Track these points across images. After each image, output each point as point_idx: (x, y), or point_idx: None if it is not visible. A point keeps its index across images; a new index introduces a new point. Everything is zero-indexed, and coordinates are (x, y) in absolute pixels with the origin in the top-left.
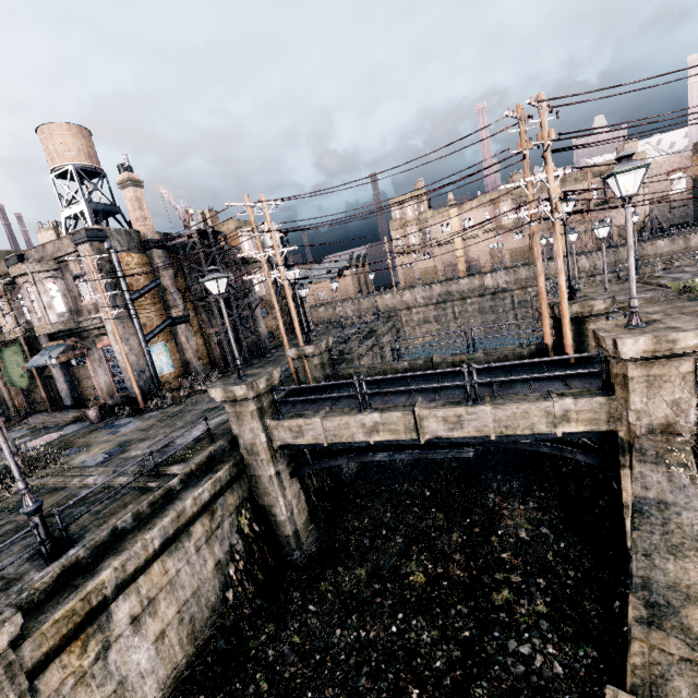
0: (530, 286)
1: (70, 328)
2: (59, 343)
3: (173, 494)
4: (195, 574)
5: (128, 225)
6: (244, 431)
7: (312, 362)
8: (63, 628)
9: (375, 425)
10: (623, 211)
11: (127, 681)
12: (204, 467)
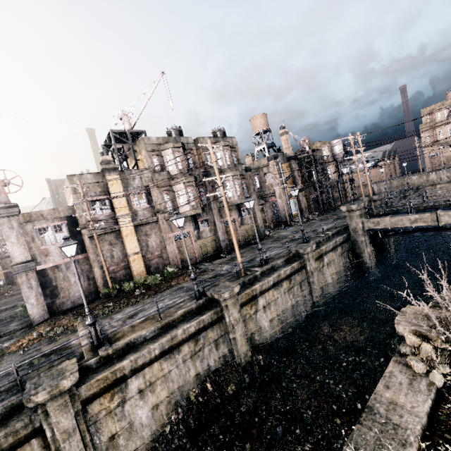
0: None
1: (260, 194)
2: (259, 199)
3: (330, 238)
4: (338, 263)
5: (277, 151)
6: (352, 223)
7: (376, 203)
8: (318, 255)
9: (415, 219)
10: None
11: (326, 278)
12: (336, 234)
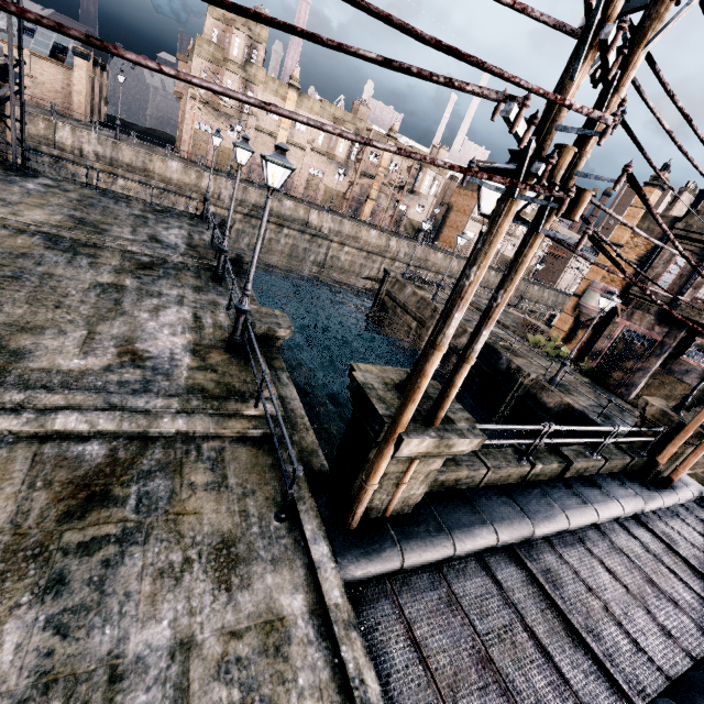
0: (349, 245)
1: None
2: None
3: None
4: None
5: None
6: None
7: (429, 465)
8: None
9: None
10: (417, 207)
11: None
12: None
